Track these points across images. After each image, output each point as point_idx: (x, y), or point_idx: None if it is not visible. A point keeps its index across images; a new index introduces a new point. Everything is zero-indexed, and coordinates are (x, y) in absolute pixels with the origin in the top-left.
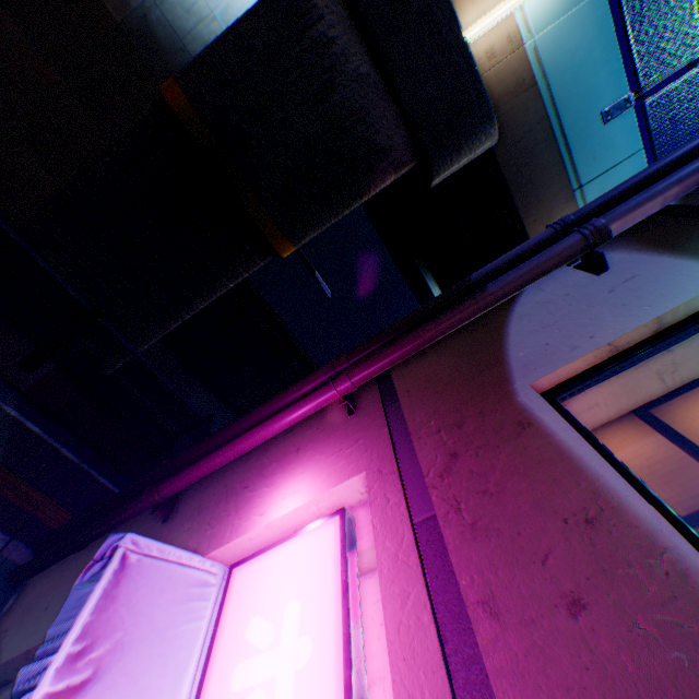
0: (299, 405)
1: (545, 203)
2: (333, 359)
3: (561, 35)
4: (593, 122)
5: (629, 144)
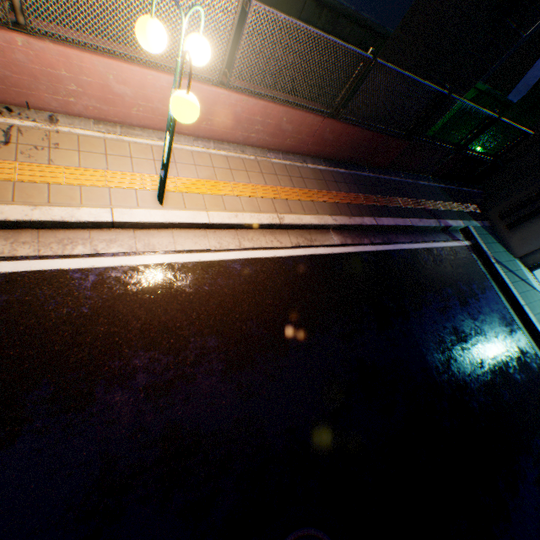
0: None
1: None
2: None
3: None
4: None
5: None
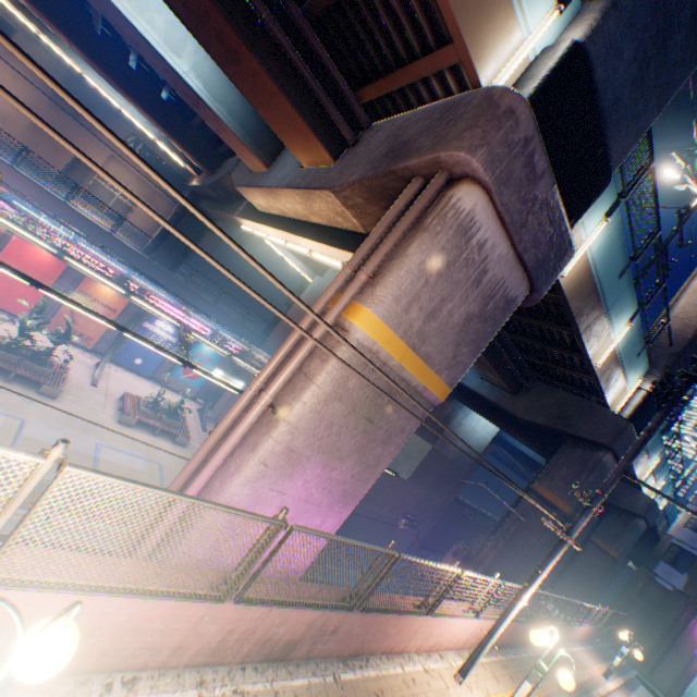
0: (692, 616)
1: None
2: (687, 603)
3: (661, 484)
4: (663, 488)
5: (668, 485)
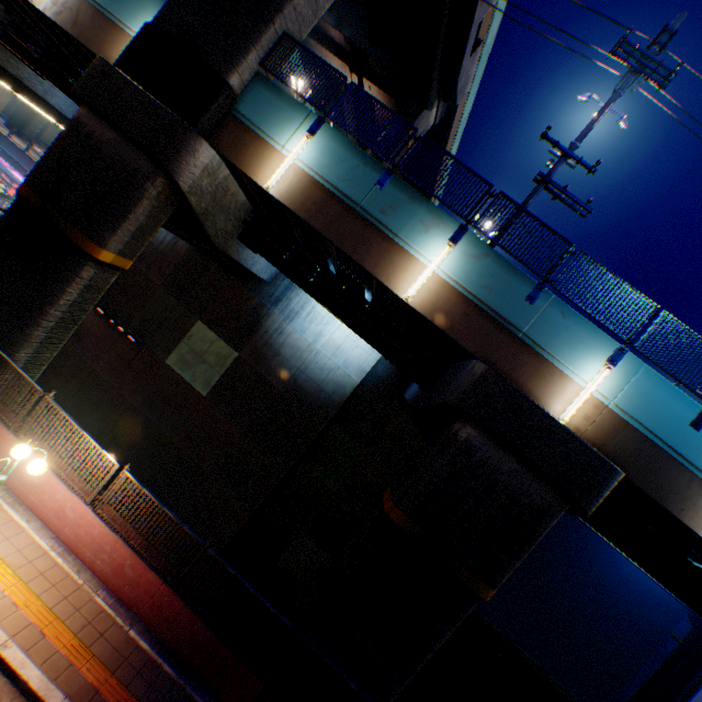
0: None
1: (681, 493)
2: None
3: (630, 393)
4: (686, 431)
5: None
